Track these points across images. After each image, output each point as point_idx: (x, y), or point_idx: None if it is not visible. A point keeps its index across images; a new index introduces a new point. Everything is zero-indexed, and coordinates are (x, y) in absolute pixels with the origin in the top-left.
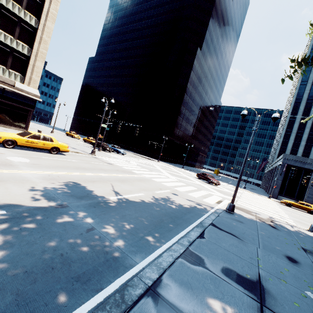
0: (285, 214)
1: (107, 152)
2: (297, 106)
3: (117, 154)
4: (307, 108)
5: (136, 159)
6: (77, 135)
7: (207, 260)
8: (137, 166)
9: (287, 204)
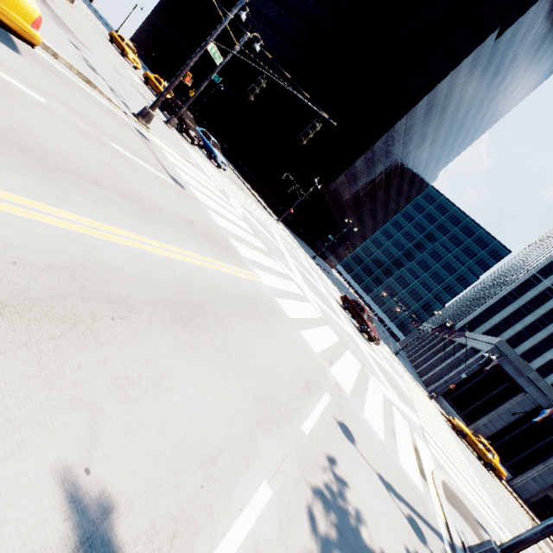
0: (484, 491)
1: (186, 140)
2: None
3: (206, 160)
4: None
5: (241, 194)
6: (134, 55)
7: None
8: (244, 221)
9: (458, 431)
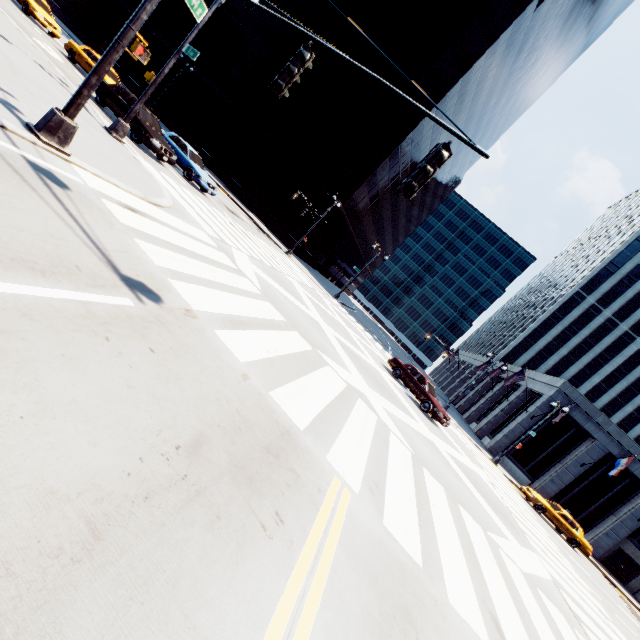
0: (618, 629)
1: (148, 155)
2: (602, 278)
3: (184, 184)
4: (614, 292)
5: (242, 230)
6: (47, 13)
7: None
8: (265, 297)
9: (536, 506)
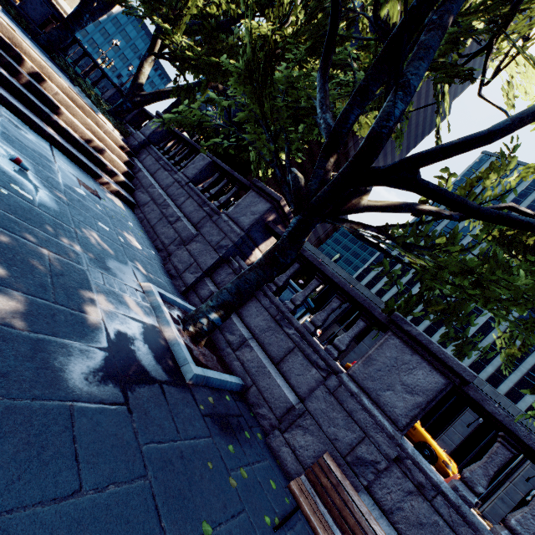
0: None
1: None
2: None
3: None
4: None
5: None
6: None
7: None
8: None
9: None
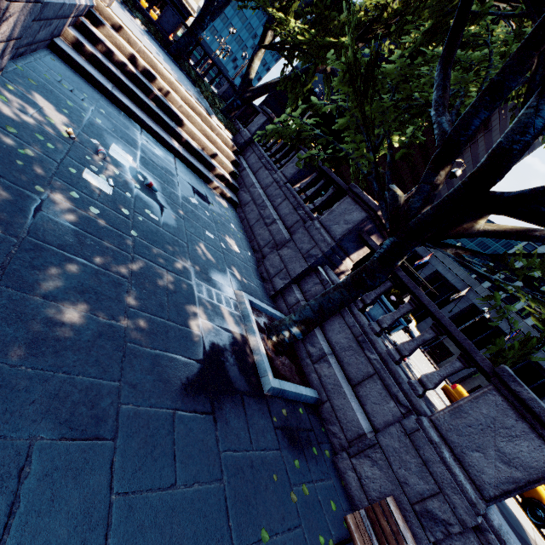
0: None
1: None
2: None
3: None
4: None
5: None
6: None
7: None
8: None
9: None
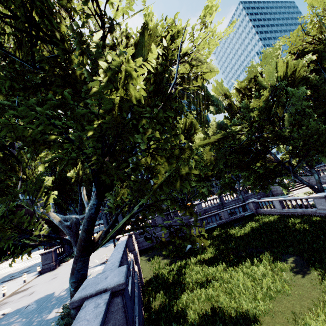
0: None
1: None
2: None
3: None
4: None
5: None
6: None
7: (17, 274)
8: None
9: None
